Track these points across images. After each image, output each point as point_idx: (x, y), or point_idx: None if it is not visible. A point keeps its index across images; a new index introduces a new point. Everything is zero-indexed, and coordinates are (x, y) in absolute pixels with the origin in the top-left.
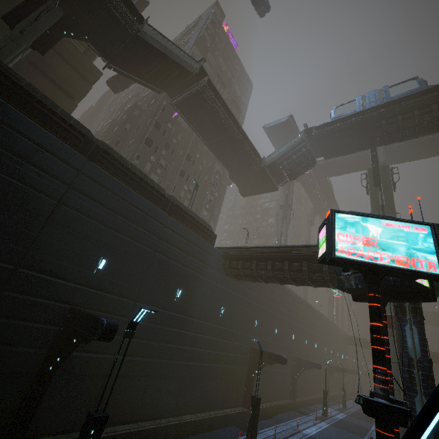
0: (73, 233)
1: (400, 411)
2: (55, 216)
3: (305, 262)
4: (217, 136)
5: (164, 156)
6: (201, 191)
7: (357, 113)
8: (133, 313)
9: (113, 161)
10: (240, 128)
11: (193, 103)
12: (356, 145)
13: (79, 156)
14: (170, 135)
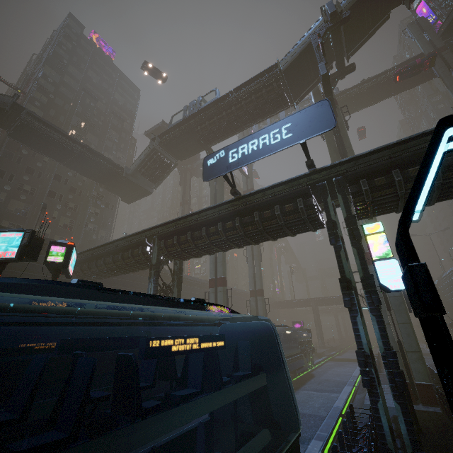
0: None
1: None
2: None
3: (112, 255)
4: (68, 157)
5: (28, 182)
6: (84, 206)
7: (181, 122)
8: None
9: None
10: (86, 147)
11: (25, 133)
12: (196, 147)
13: None
14: (32, 160)
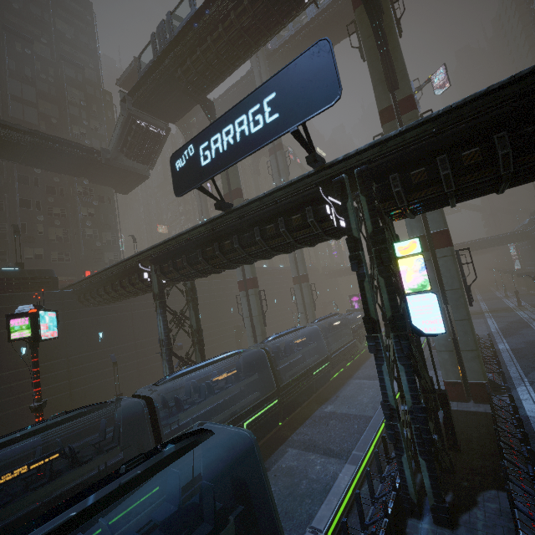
0: None
1: None
2: None
3: (110, 284)
4: (19, 153)
5: None
6: (72, 208)
7: (152, 66)
8: None
9: None
10: (36, 134)
11: None
12: (186, 100)
13: None
14: None
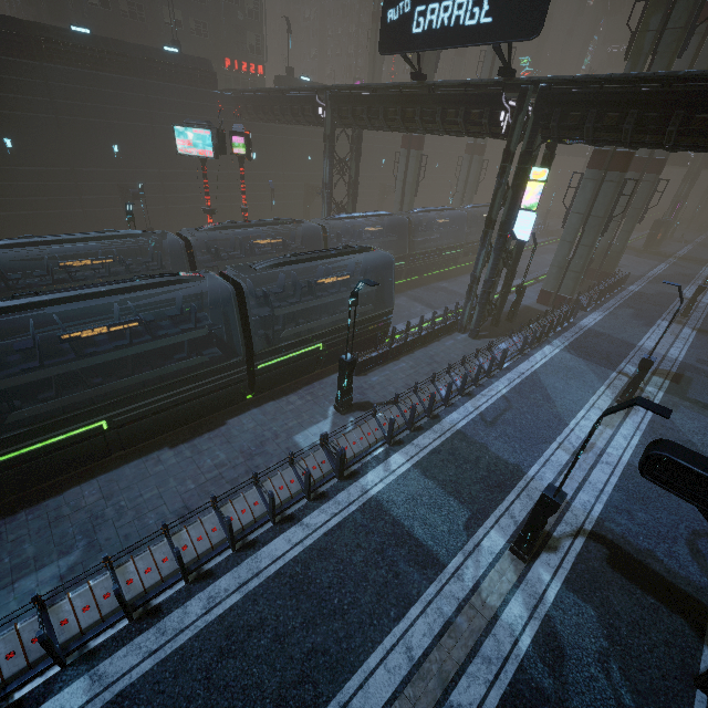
0: (82, 134)
1: (210, 210)
2: (62, 127)
3: (279, 106)
4: None
5: None
6: None
7: None
8: (163, 179)
9: (57, 46)
10: None
11: None
12: None
13: (34, 66)
14: None
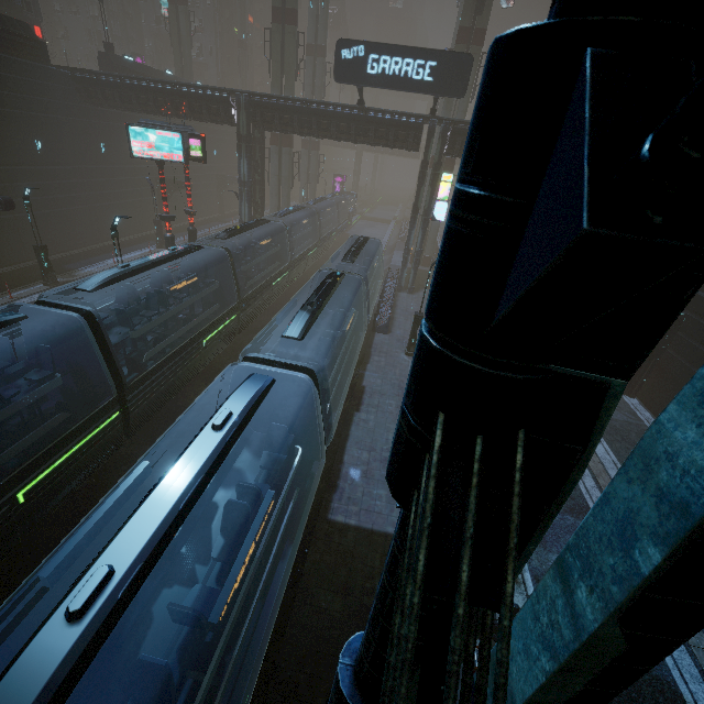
0: None
1: (171, 217)
2: None
3: (169, 99)
4: None
5: None
6: None
7: None
8: (5, 179)
9: None
10: None
11: None
12: None
13: None
14: None
